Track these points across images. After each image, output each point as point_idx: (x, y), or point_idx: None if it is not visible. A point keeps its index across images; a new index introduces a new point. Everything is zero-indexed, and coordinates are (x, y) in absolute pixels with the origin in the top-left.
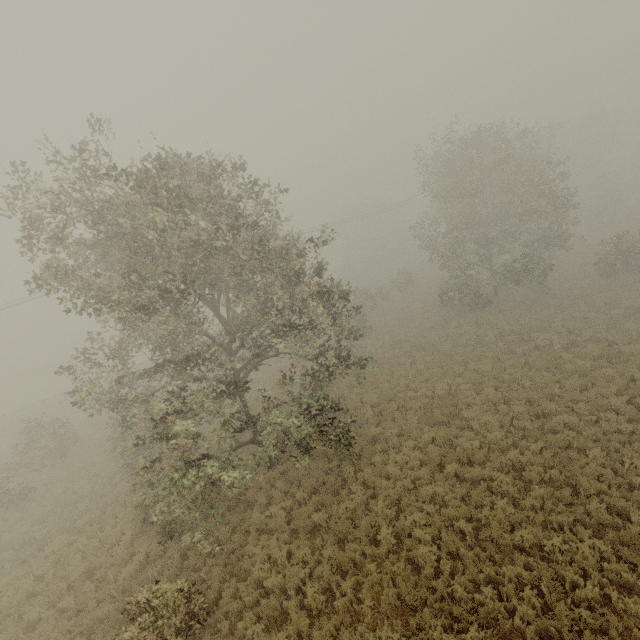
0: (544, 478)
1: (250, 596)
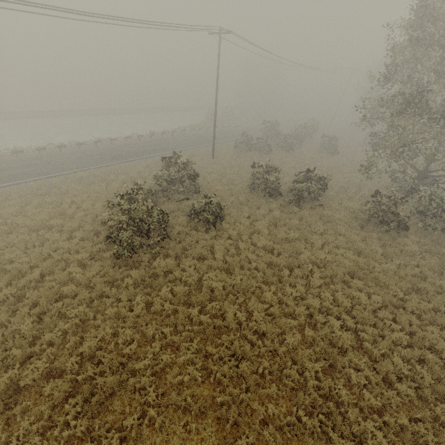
0: None
1: None
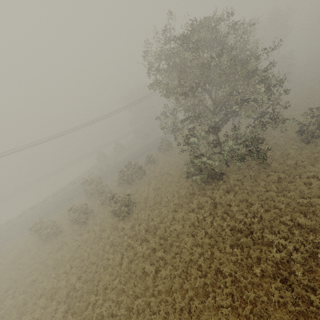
0: None
1: None
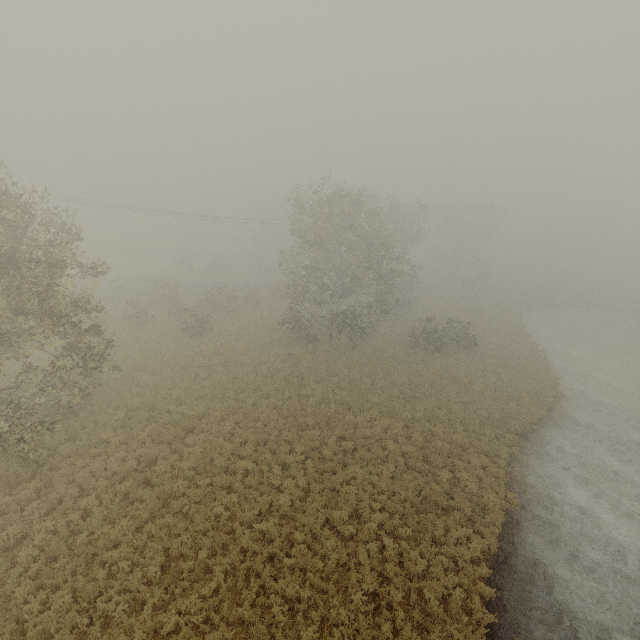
0: (183, 509)
1: None
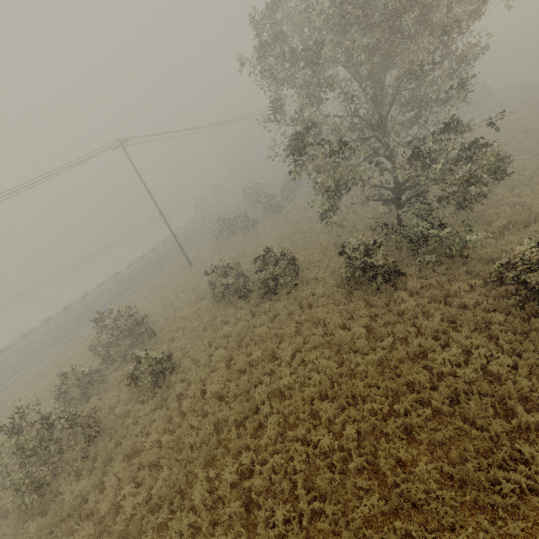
0: None
1: None
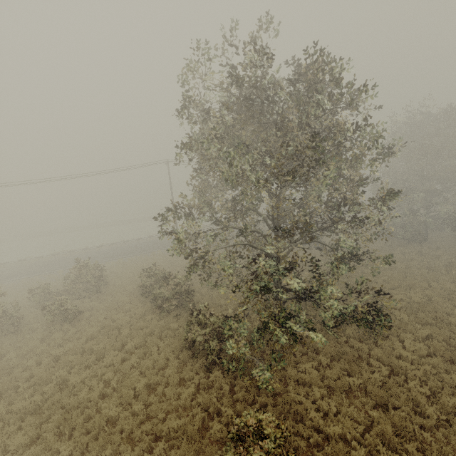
0: None
1: (312, 438)
